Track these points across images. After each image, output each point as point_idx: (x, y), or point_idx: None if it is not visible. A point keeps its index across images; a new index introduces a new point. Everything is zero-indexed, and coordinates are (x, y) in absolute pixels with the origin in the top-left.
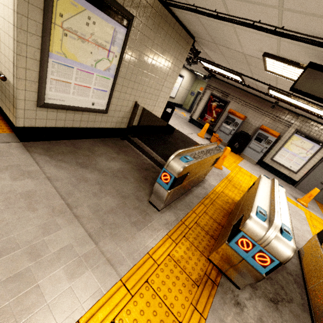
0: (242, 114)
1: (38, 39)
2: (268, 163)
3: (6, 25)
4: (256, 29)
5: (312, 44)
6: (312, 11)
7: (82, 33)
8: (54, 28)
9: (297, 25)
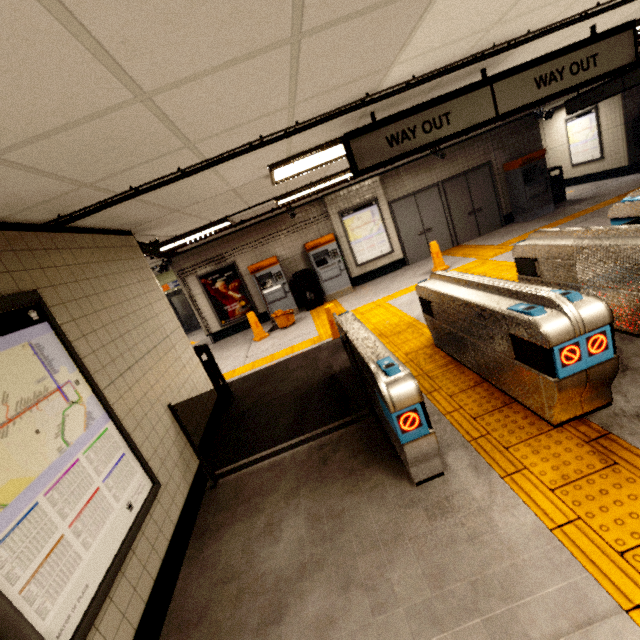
0: (270, 258)
1: None
2: (360, 273)
3: None
4: (257, 149)
5: (339, 116)
6: (334, 85)
7: None
8: None
9: (315, 109)
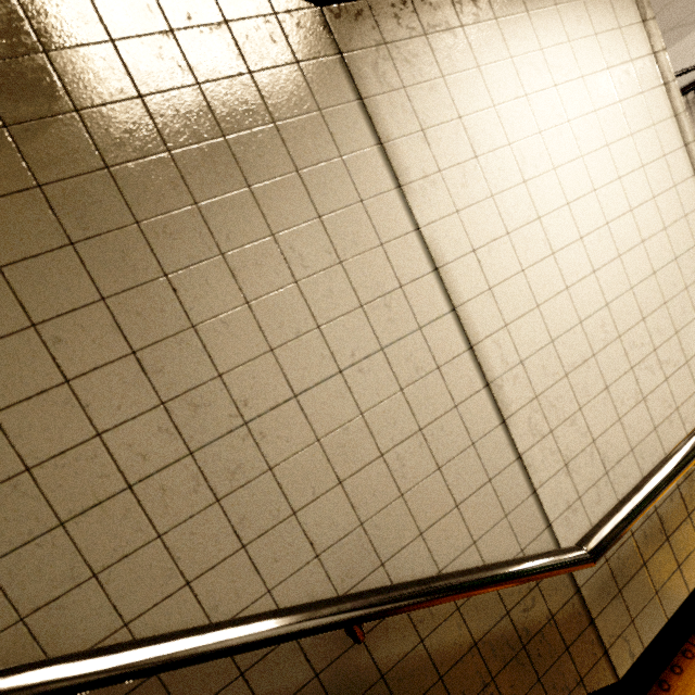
0: None
1: None
2: None
3: (689, 263)
4: None
5: None
6: None
7: None
8: None
9: None
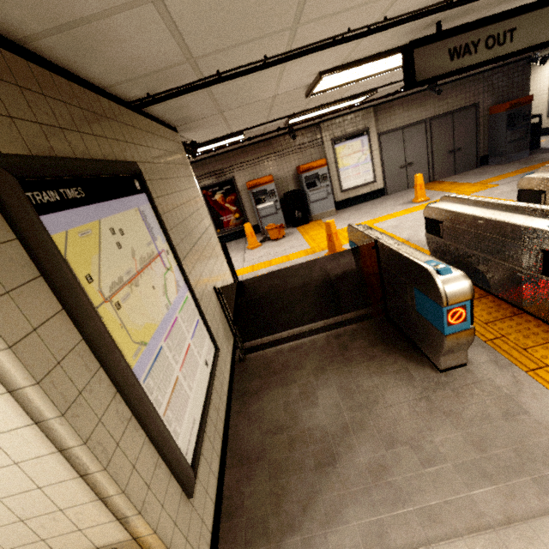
0: (267, 176)
1: (99, 377)
2: (343, 198)
3: None
4: (335, 45)
5: (420, 18)
6: None
7: (124, 270)
8: (100, 316)
9: (410, 4)
